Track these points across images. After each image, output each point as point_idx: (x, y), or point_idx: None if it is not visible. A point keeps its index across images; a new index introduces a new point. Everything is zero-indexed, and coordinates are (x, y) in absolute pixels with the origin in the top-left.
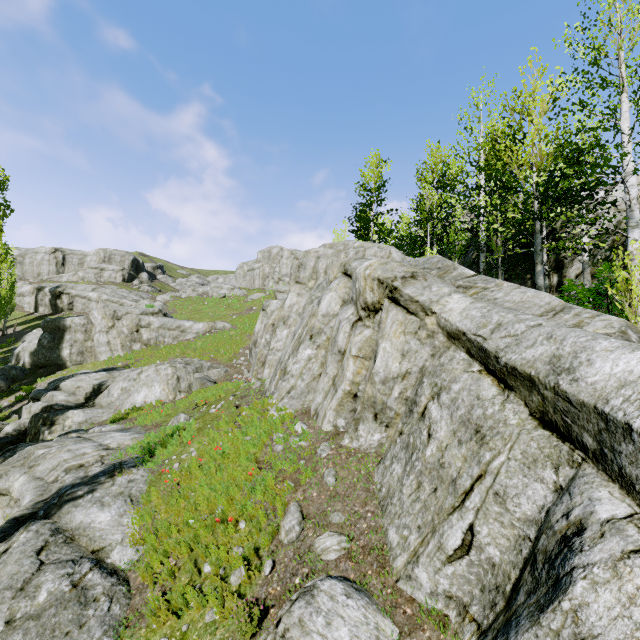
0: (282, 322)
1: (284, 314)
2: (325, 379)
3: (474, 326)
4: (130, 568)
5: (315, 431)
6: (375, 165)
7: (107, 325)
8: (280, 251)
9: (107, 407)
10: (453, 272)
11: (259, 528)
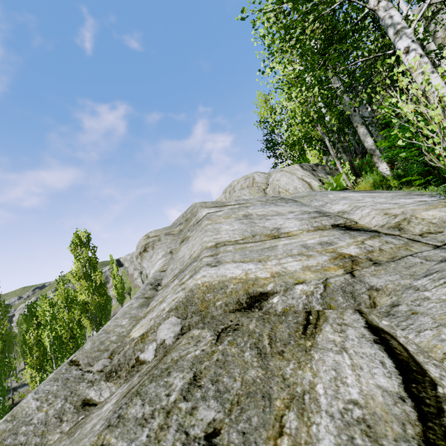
0: None
1: None
2: None
3: None
4: None
5: None
6: (263, 102)
7: None
8: None
9: None
10: (192, 220)
11: None
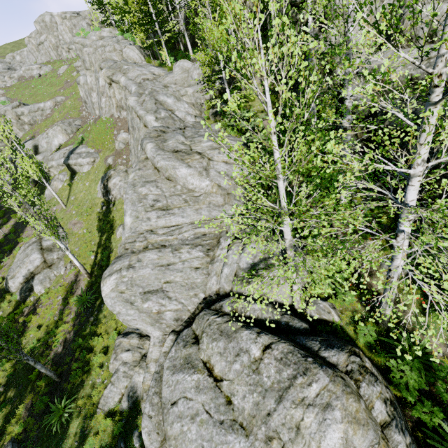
0: (91, 90)
1: (90, 87)
2: (111, 105)
3: (125, 85)
4: (94, 151)
5: (115, 118)
6: None
7: (1, 122)
8: (51, 18)
9: (46, 151)
10: (122, 68)
11: (111, 135)
